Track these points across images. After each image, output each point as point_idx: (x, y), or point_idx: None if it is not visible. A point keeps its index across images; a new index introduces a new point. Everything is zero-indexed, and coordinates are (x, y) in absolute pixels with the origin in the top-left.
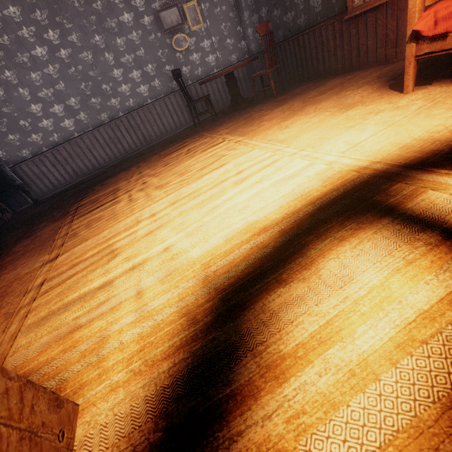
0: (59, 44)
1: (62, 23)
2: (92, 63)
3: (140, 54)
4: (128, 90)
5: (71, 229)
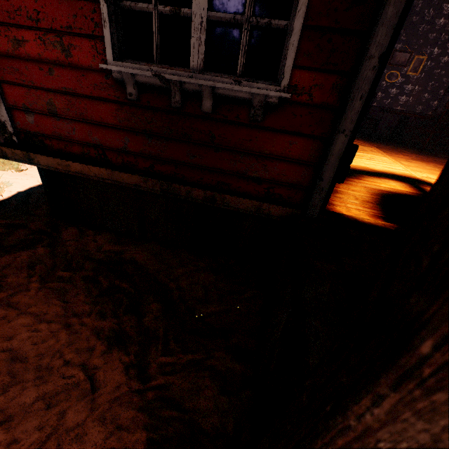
0: None
1: None
2: None
3: None
4: None
5: None
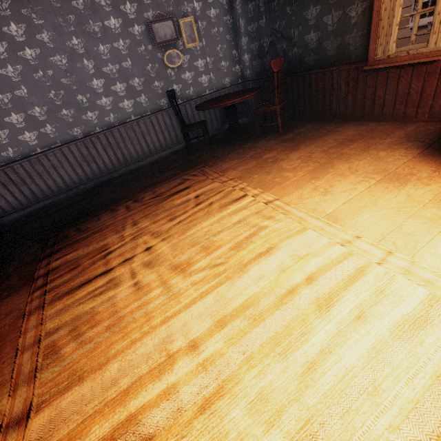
0: (24, 42)
1: (30, 17)
2: (66, 68)
3: (126, 66)
4: (109, 104)
5: (45, 329)
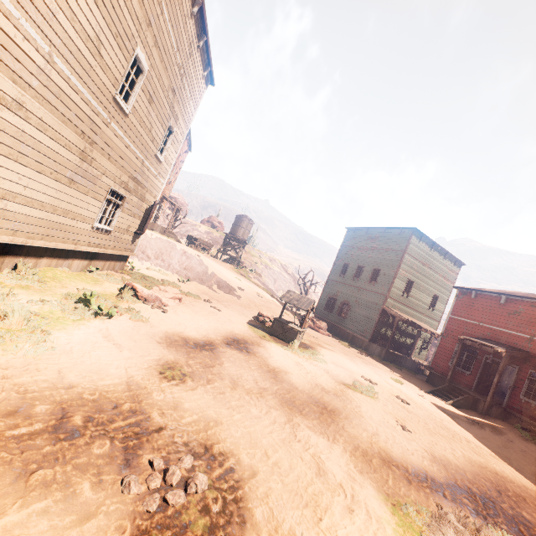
0: None
1: None
2: None
3: None
4: None
5: None
